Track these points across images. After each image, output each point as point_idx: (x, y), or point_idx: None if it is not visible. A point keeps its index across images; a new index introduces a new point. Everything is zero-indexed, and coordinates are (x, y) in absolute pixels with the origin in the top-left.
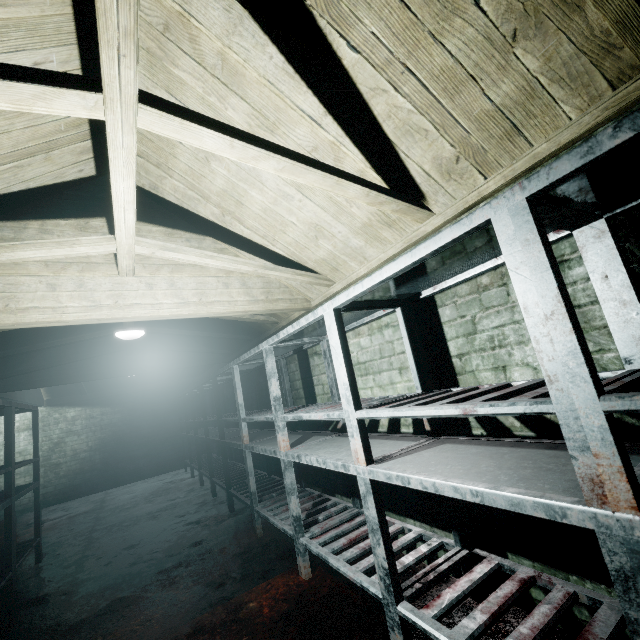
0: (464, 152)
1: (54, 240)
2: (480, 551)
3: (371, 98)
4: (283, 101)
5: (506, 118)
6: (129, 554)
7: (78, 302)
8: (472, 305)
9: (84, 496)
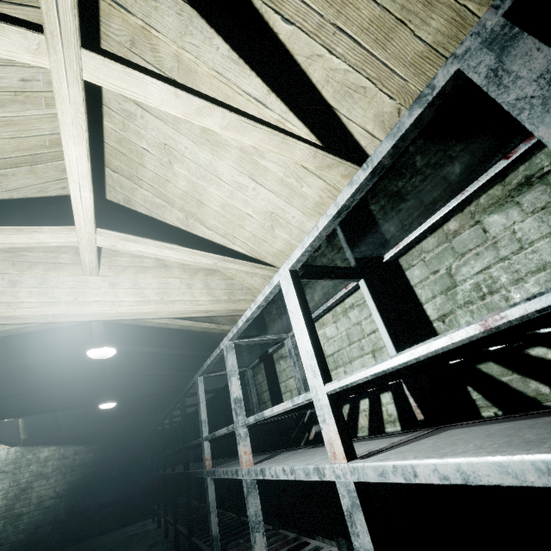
0: (404, 103)
1: (15, 227)
2: None
3: (308, 67)
4: (231, 89)
5: (441, 56)
6: None
7: (36, 298)
8: (444, 256)
9: None
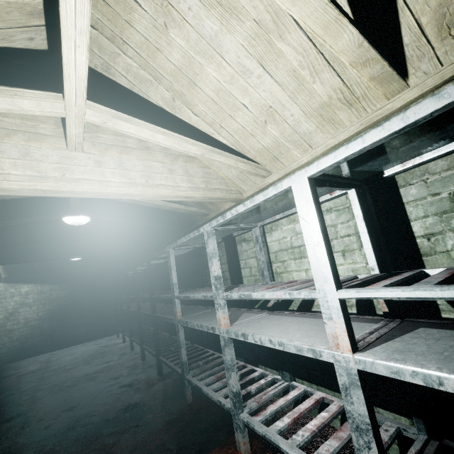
0: None
1: None
2: (453, 443)
3: None
4: None
5: None
6: (68, 417)
7: (22, 171)
8: (451, 181)
9: (33, 356)
